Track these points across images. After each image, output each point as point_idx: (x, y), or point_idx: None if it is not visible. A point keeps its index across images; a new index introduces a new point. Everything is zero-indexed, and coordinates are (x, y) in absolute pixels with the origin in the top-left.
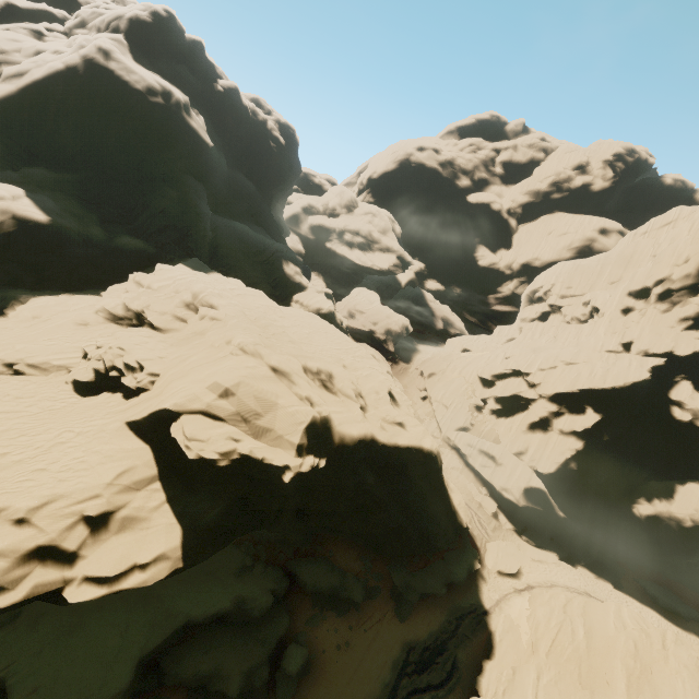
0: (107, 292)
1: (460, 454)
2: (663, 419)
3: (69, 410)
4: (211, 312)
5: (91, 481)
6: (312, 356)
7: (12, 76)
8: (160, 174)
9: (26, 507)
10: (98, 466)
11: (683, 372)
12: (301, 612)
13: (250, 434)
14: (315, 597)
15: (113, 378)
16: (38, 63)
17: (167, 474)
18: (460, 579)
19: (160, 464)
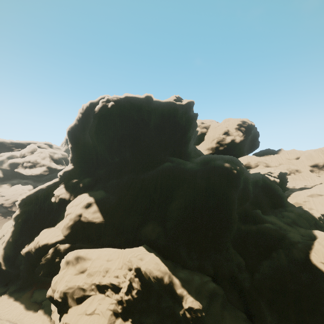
0: None
1: None
2: (52, 204)
3: None
4: None
5: None
6: None
7: None
8: None
9: None
10: None
11: (64, 181)
12: None
13: None
14: None
15: None
16: None
17: None
18: None
19: None
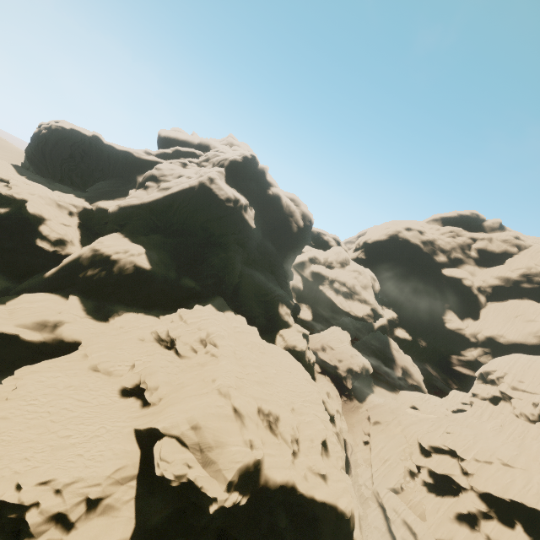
0: (162, 319)
1: (385, 515)
2: None
3: (111, 407)
4: (213, 350)
5: (100, 471)
6: (268, 399)
7: (163, 189)
8: (219, 242)
9: (64, 482)
10: (108, 461)
11: None
12: None
13: (201, 462)
14: None
15: (141, 387)
16: (178, 184)
17: (143, 475)
18: None
19: (141, 466)
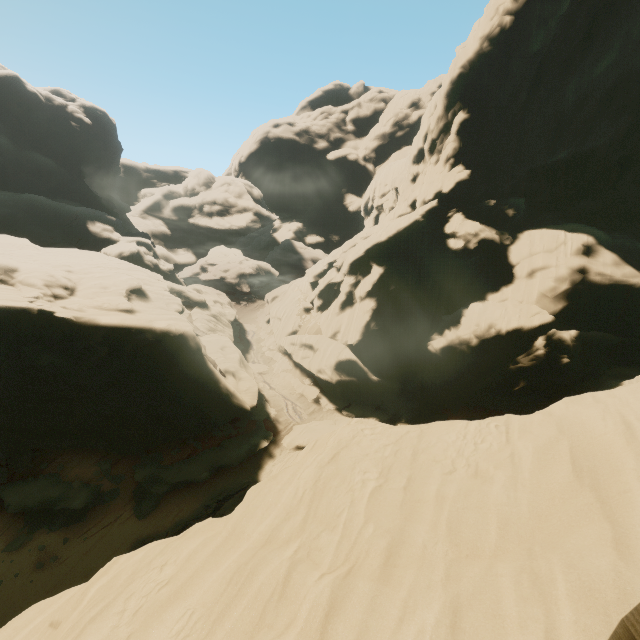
0: None
1: (290, 357)
2: (445, 256)
3: None
4: None
5: None
6: None
7: None
8: None
9: None
10: None
11: (455, 207)
12: (4, 538)
13: None
14: (27, 519)
15: None
16: None
17: None
18: (232, 460)
19: None
